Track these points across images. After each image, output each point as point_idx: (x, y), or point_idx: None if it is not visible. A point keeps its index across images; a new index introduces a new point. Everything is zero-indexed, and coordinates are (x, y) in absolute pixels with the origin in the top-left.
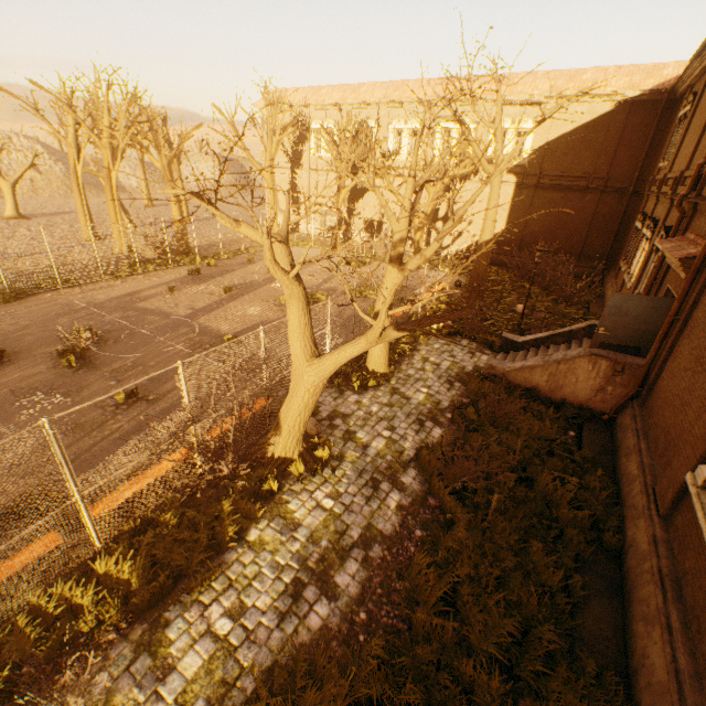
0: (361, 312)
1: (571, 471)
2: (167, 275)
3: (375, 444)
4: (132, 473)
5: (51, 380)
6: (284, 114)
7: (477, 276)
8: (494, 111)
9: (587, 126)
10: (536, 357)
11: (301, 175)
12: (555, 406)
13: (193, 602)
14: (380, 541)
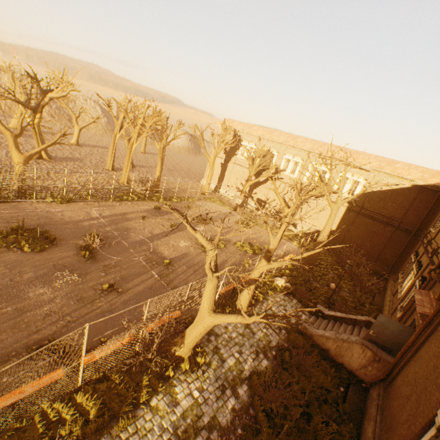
0: (243, 312)
1: (334, 418)
2: (143, 205)
3: (229, 360)
4: (103, 341)
5: (74, 262)
6: (230, 137)
7: (311, 258)
8: (343, 167)
9: (394, 190)
10: (332, 331)
11: (229, 164)
12: (336, 365)
13: (117, 436)
14: (218, 428)
